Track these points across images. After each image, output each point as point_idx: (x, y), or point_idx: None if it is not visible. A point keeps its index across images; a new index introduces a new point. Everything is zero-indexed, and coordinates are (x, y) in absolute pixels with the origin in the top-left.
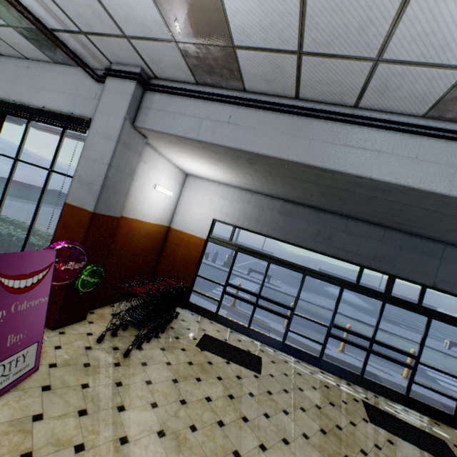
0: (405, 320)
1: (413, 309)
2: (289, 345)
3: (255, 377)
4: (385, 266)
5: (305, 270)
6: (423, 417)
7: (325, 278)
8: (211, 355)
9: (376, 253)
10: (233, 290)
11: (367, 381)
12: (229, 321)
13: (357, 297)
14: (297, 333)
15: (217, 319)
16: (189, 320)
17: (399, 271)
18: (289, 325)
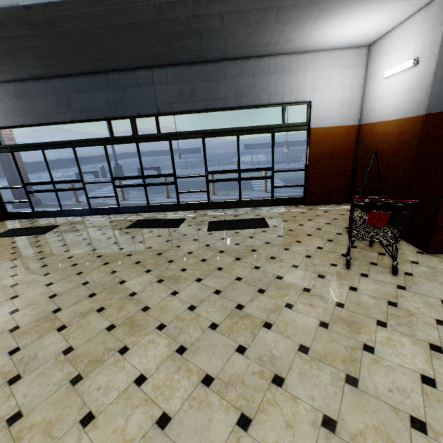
0: (295, 158)
1: (157, 139)
2: (95, 208)
3: (34, 238)
4: (121, 111)
5: (71, 143)
6: (189, 212)
7: (89, 143)
8: (0, 239)
9: (109, 102)
10: (102, 192)
11: (153, 207)
12: (46, 213)
13: (266, 156)
14: (95, 197)
15: (37, 216)
16: (4, 226)
17: (132, 111)
18: (86, 194)
